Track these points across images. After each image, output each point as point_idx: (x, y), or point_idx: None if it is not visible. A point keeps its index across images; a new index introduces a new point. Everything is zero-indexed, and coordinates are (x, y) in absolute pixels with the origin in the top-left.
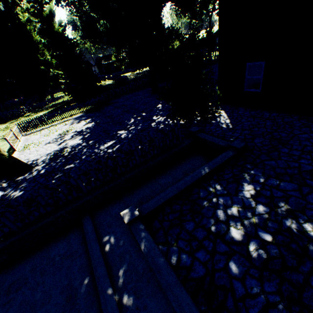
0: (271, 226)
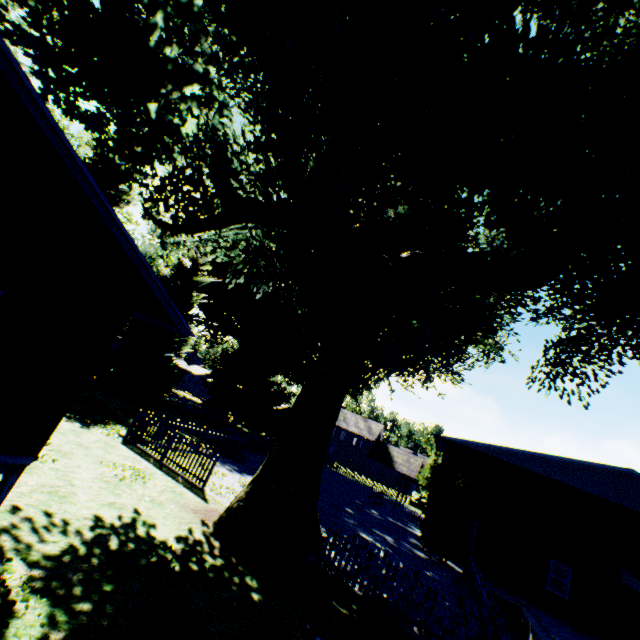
0: None
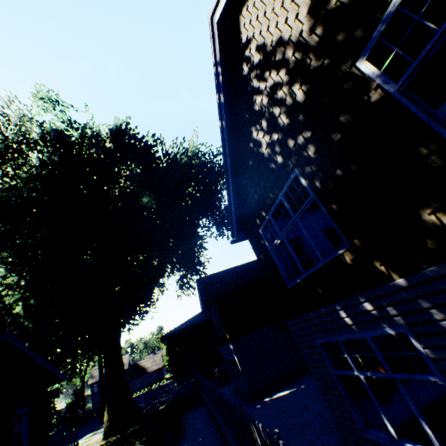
0: None
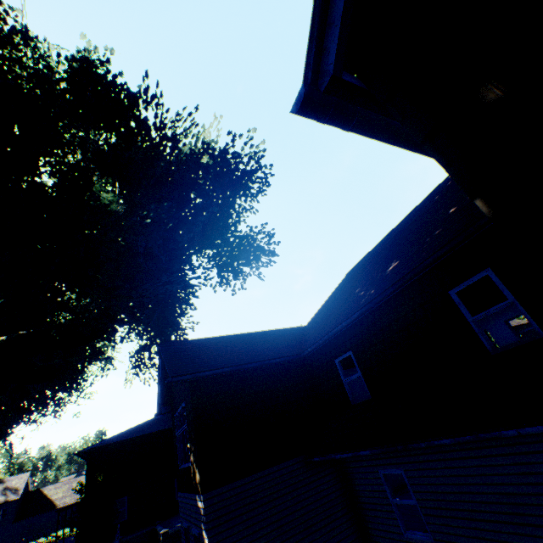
0: None
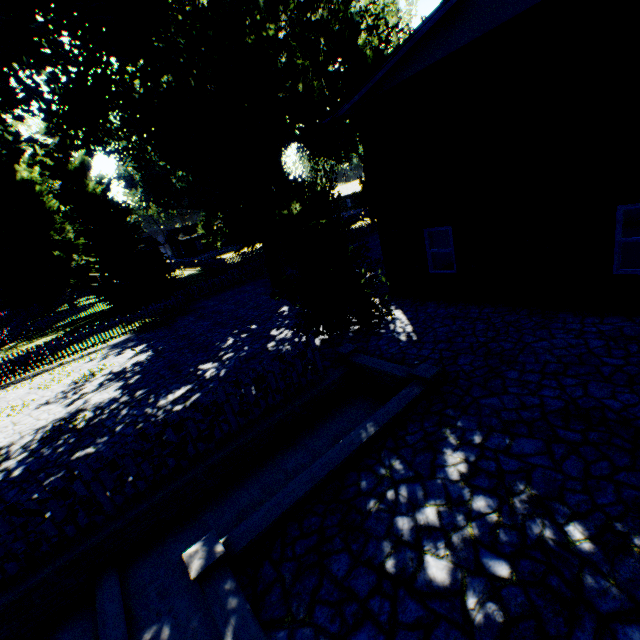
0: (506, 539)
